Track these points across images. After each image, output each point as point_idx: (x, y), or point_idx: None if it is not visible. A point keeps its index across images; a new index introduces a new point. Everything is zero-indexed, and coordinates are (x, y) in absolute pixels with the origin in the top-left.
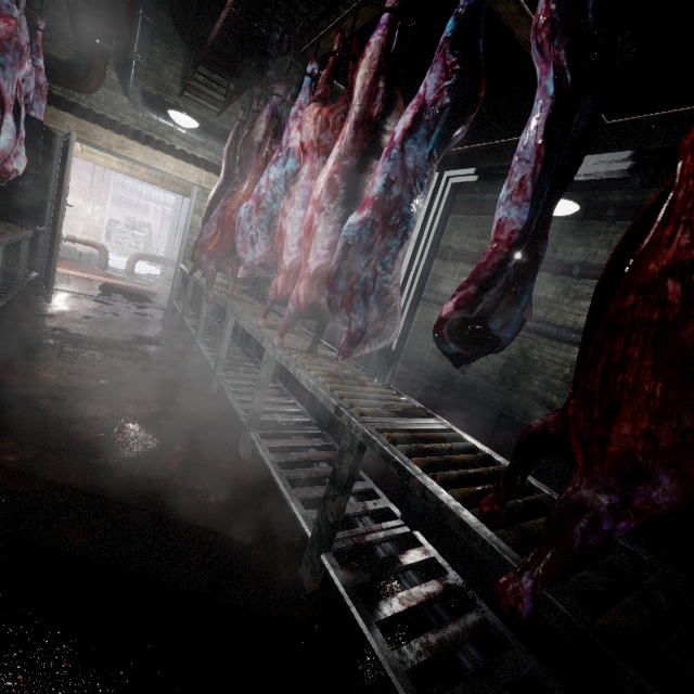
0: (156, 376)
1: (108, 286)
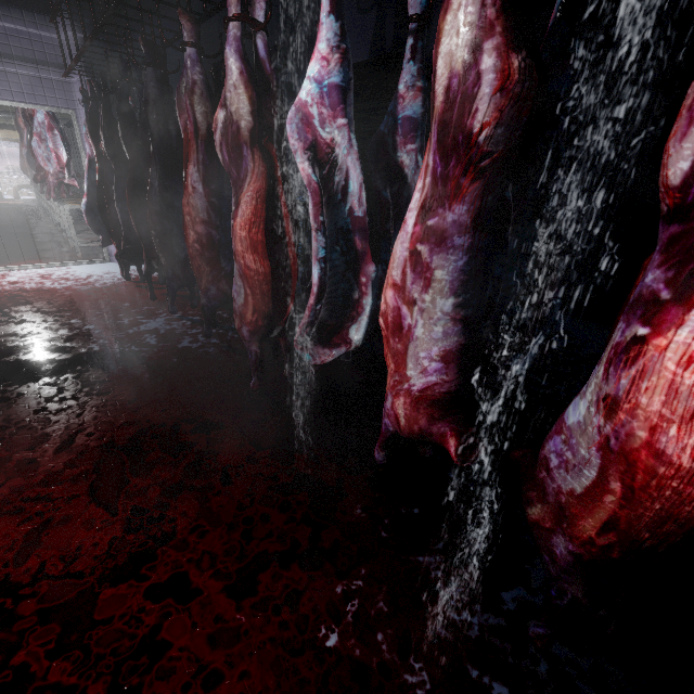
0: (29, 216)
1: (7, 204)
